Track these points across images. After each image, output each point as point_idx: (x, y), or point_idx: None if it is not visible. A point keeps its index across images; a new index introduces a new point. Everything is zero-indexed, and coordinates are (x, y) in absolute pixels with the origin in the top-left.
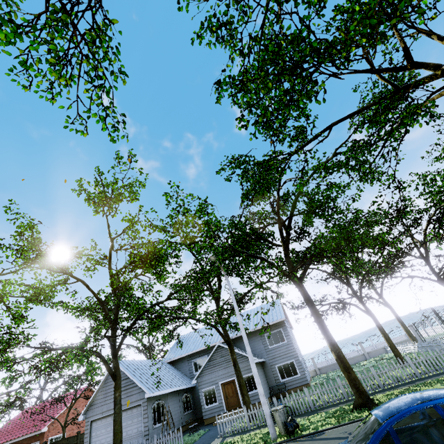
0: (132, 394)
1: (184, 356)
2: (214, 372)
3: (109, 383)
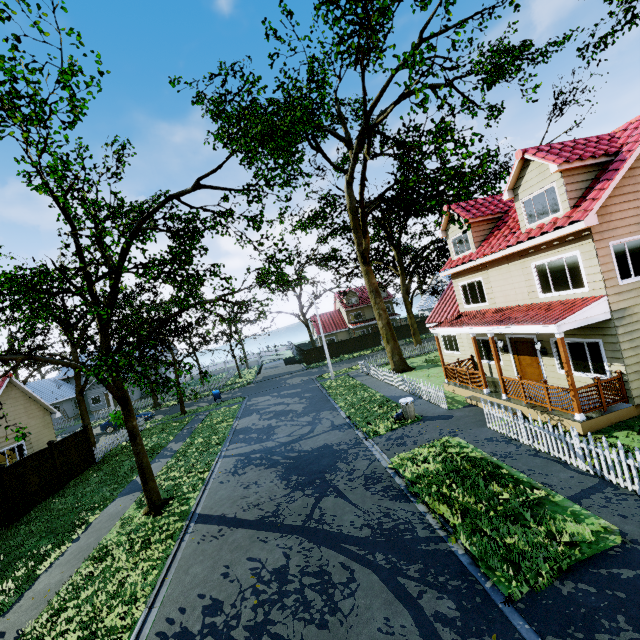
0: None
1: None
2: (100, 388)
3: None
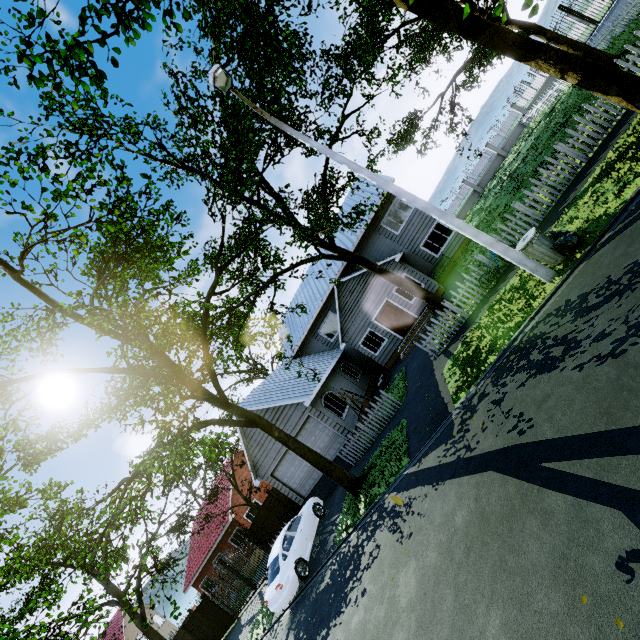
0: (289, 417)
1: (305, 337)
2: (357, 317)
3: (252, 433)
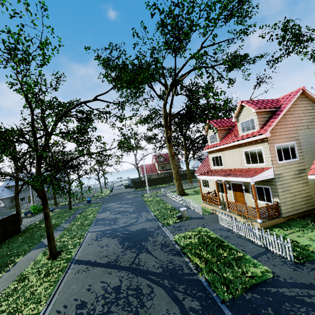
0: None
1: (13, 185)
2: (26, 192)
3: None
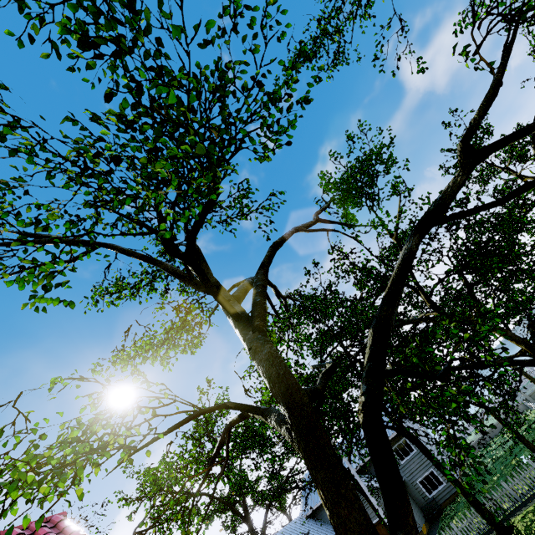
0: None
1: (321, 503)
2: None
3: None
